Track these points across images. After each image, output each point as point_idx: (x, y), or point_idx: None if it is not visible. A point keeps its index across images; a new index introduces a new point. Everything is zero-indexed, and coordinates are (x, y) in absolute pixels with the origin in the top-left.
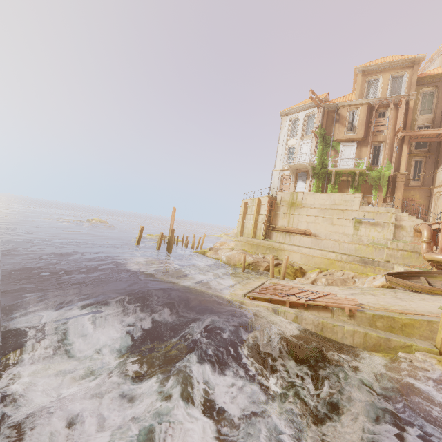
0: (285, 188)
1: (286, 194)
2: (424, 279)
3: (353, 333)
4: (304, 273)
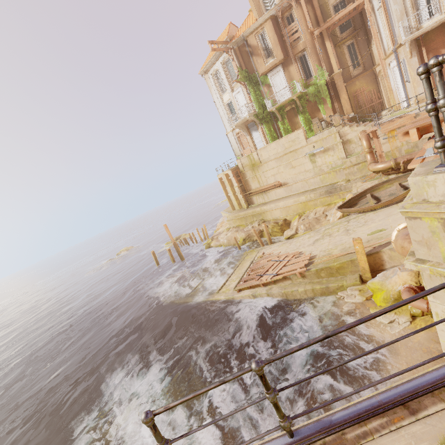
0: (245, 144)
1: (244, 159)
2: (369, 196)
3: (305, 292)
4: (289, 223)
